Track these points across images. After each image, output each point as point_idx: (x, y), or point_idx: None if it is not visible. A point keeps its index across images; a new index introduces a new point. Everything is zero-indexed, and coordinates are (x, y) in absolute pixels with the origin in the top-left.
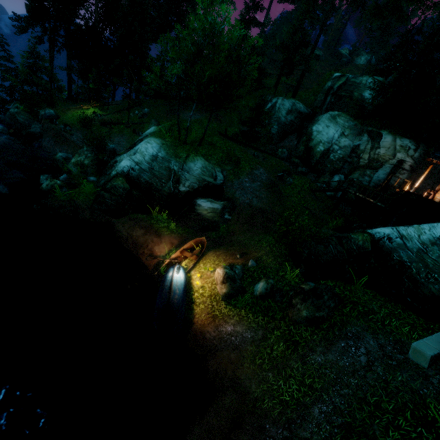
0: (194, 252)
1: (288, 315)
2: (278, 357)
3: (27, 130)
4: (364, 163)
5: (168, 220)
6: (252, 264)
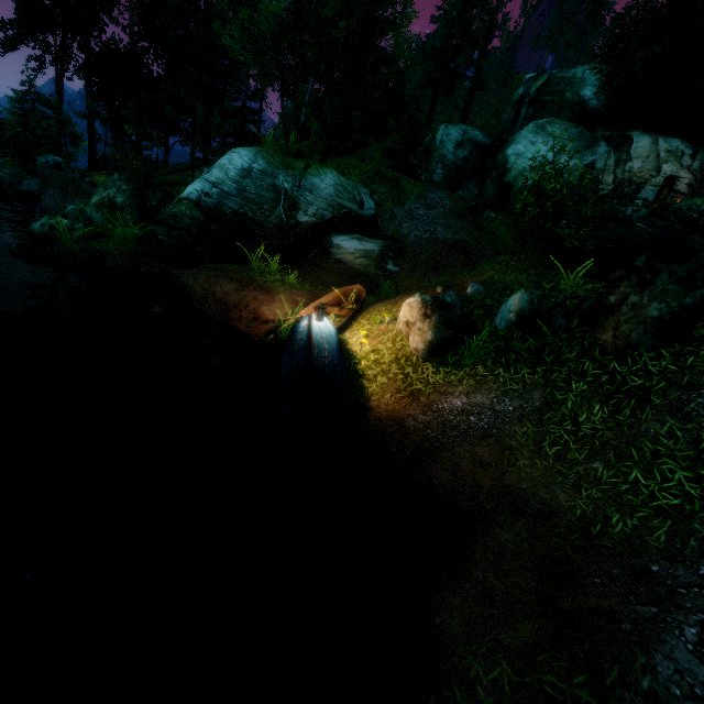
0: (343, 305)
1: (597, 345)
2: (602, 431)
3: (15, 188)
4: (606, 191)
5: (282, 273)
6: (476, 288)
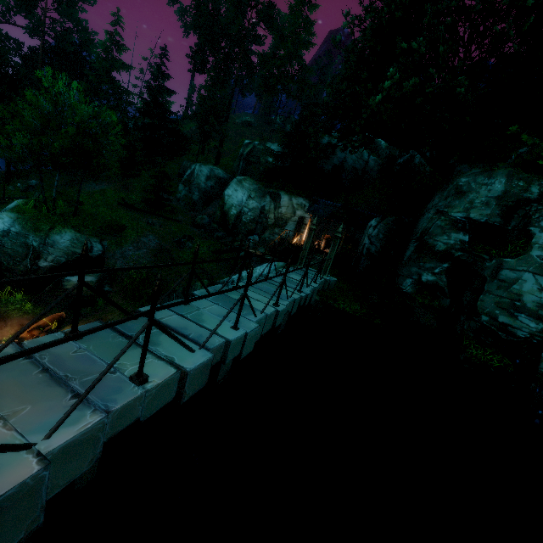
0: (45, 329)
1: None
2: None
3: None
4: (272, 222)
5: (24, 301)
6: None
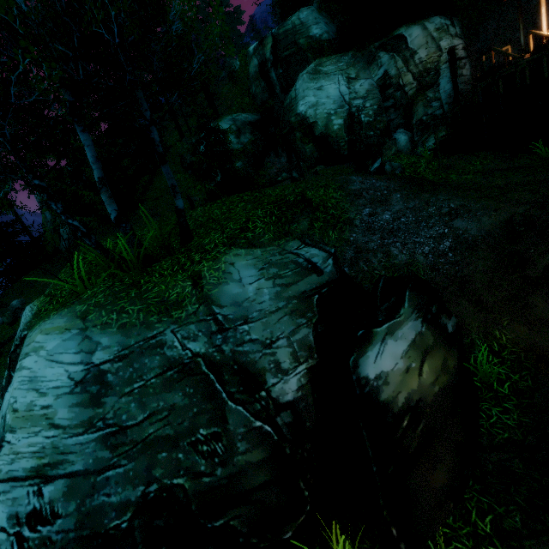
0: None
1: None
2: None
3: None
4: (413, 89)
5: None
6: None
